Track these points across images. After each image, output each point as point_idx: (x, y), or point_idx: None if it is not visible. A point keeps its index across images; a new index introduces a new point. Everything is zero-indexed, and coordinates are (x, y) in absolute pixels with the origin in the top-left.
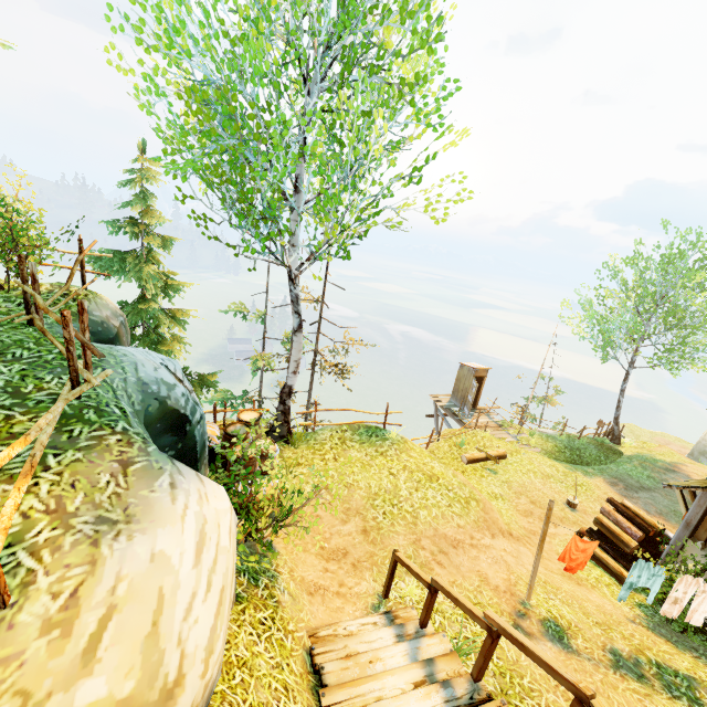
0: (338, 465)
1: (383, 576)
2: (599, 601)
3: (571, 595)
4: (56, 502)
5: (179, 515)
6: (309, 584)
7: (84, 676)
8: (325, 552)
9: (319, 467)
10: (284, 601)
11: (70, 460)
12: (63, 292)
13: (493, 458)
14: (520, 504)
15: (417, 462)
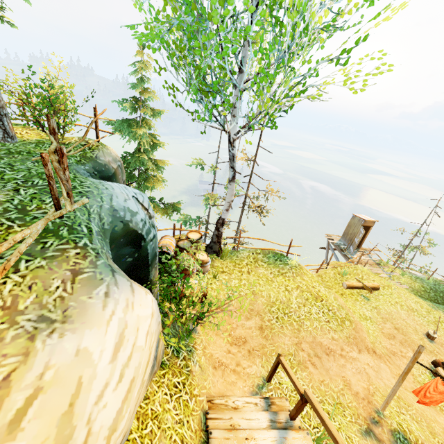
0: (250, 277)
1: (269, 364)
2: None
3: (421, 414)
4: (12, 300)
5: (106, 319)
6: (215, 360)
7: (8, 440)
8: (230, 338)
9: (236, 276)
10: (194, 371)
11: (35, 266)
12: (84, 143)
13: (368, 289)
14: (385, 328)
15: (307, 284)
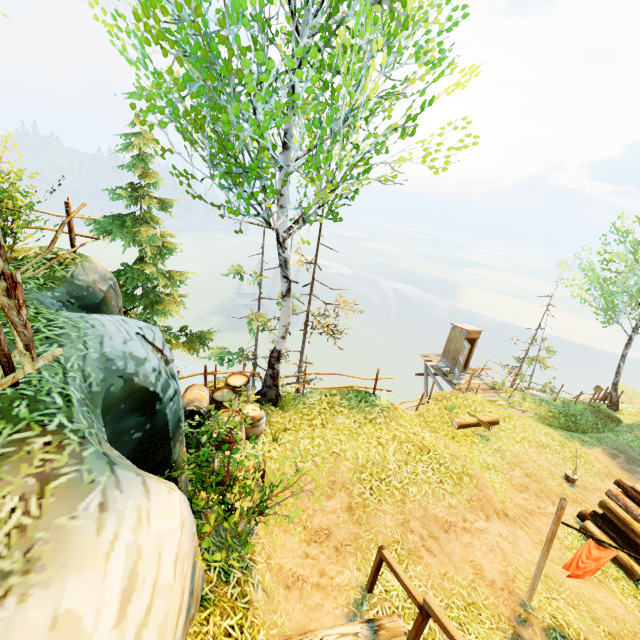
0: (325, 432)
1: (368, 563)
2: (608, 602)
3: (576, 594)
4: None
5: (103, 551)
6: (287, 575)
7: None
8: (307, 533)
9: (306, 434)
10: (256, 600)
11: None
12: (50, 255)
13: (485, 425)
14: (515, 477)
15: (406, 431)
